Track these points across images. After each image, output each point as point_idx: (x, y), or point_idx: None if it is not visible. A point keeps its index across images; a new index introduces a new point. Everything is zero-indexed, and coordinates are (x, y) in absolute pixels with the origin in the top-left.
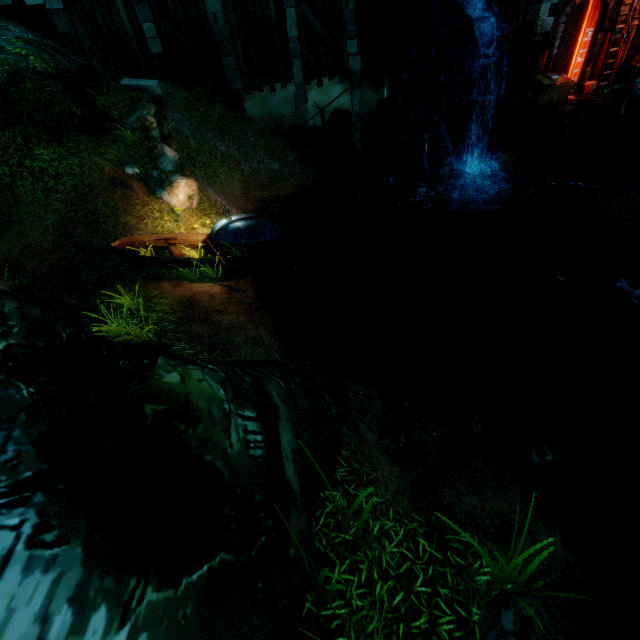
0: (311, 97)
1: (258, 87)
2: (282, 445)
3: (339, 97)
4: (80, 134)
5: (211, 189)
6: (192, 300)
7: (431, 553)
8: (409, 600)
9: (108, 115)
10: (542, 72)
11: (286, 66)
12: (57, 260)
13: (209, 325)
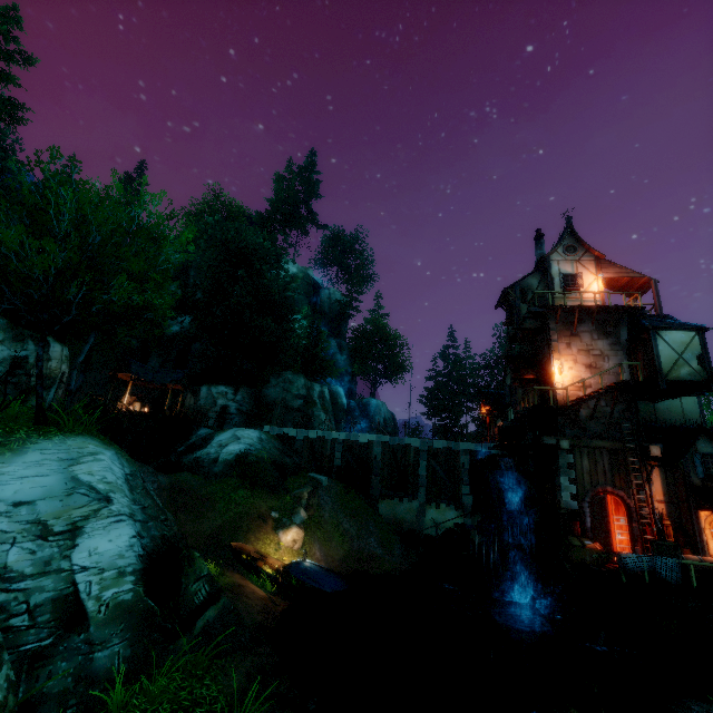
0: (430, 513)
1: (391, 497)
2: (207, 612)
3: (453, 519)
4: (265, 490)
5: (318, 546)
6: (242, 586)
7: (218, 710)
8: (189, 707)
9: (286, 486)
10: (578, 536)
11: (414, 489)
12: (204, 543)
13: (235, 595)
